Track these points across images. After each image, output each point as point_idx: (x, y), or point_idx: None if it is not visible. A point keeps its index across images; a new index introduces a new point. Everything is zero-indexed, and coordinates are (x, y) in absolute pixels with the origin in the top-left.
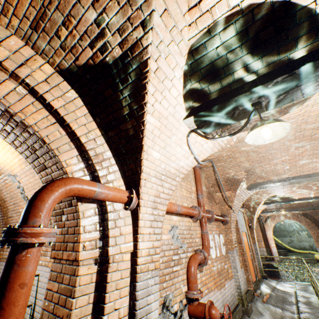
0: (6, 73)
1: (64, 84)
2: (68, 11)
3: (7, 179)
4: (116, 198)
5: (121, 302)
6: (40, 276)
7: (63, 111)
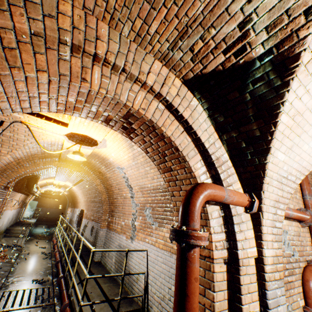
0: (152, 94)
1: (188, 94)
2: (210, 23)
3: (115, 170)
4: (238, 202)
5: (253, 306)
6: (148, 251)
7: (190, 120)
